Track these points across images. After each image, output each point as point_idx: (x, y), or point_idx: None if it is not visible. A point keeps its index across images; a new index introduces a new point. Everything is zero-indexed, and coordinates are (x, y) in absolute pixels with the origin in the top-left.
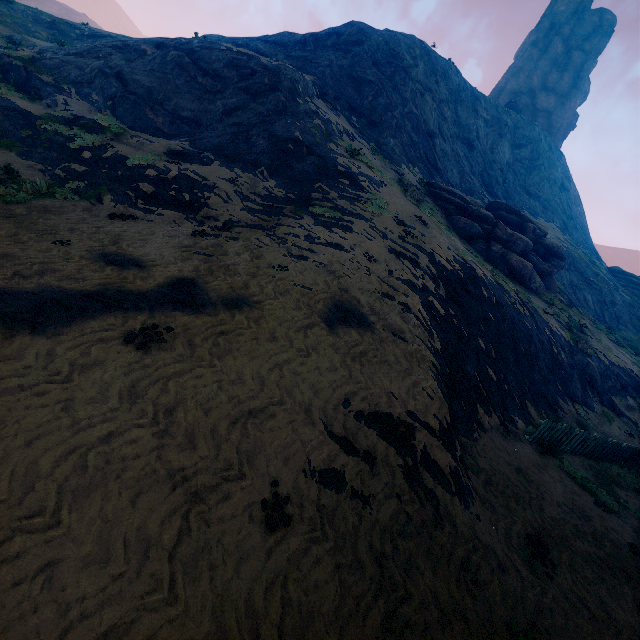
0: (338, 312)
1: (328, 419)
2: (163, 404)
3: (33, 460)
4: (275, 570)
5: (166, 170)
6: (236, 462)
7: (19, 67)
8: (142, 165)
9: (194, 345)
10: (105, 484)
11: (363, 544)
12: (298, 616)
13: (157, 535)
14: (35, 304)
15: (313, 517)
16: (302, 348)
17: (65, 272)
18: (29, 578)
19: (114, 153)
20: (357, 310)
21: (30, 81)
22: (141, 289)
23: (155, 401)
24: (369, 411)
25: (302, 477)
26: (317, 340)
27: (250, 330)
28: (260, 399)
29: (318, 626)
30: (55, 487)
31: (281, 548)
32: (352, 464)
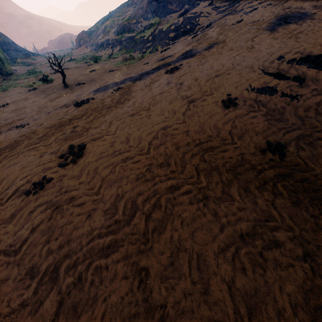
0: (279, 21)
1: (265, 68)
2: (178, 83)
3: (142, 100)
4: (228, 119)
5: (178, 22)
6: (208, 90)
7: (126, 24)
8: (168, 27)
9: (190, 66)
10: (161, 102)
11: (288, 113)
12: (240, 131)
13: (178, 110)
14: (139, 76)
15: (251, 104)
16: (249, 46)
17: (147, 68)
18: (144, 117)
19: (158, 30)
20: (297, 13)
21: (130, 27)
22: (170, 61)
23: (176, 83)
24: (300, 57)
25: (245, 91)
26: (260, 40)
27: (217, 52)
28: (221, 71)
29: (251, 133)
30: (148, 103)
31: (231, 113)
32: (283, 83)
